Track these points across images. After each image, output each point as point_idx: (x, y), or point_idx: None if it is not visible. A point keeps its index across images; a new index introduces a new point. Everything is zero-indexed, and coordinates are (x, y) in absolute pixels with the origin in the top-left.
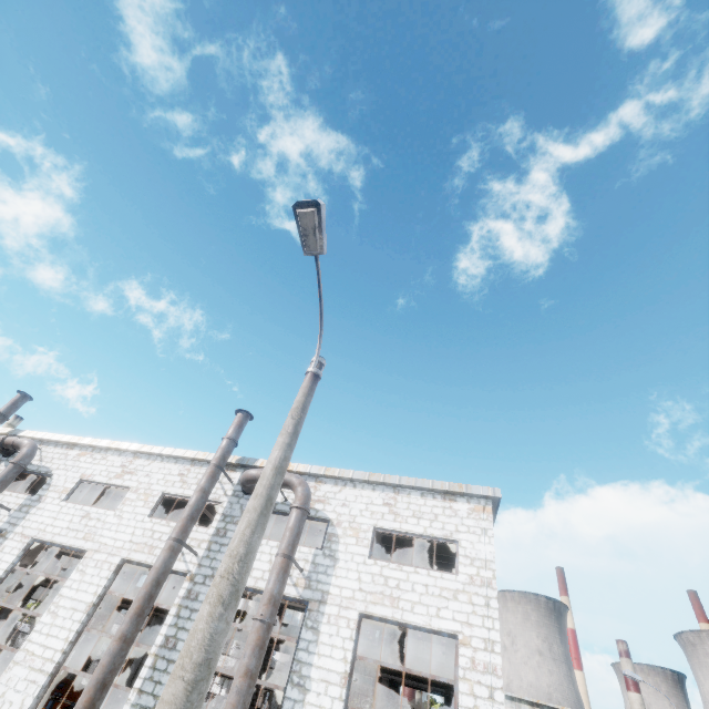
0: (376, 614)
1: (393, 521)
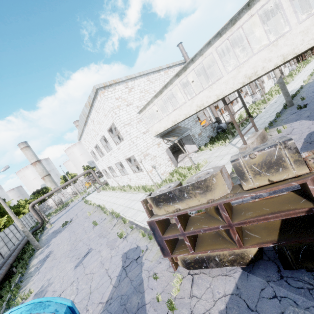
0: None
1: None
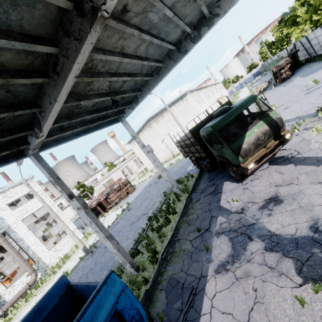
0: (25, 217)
1: (11, 199)
